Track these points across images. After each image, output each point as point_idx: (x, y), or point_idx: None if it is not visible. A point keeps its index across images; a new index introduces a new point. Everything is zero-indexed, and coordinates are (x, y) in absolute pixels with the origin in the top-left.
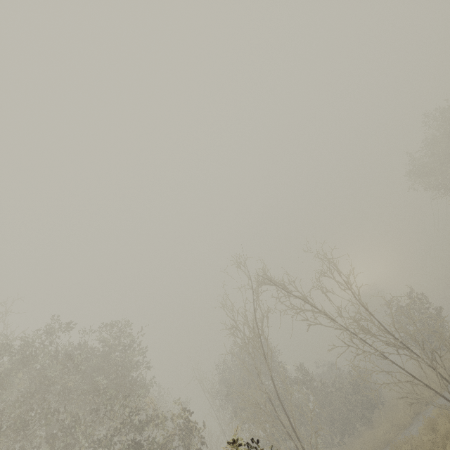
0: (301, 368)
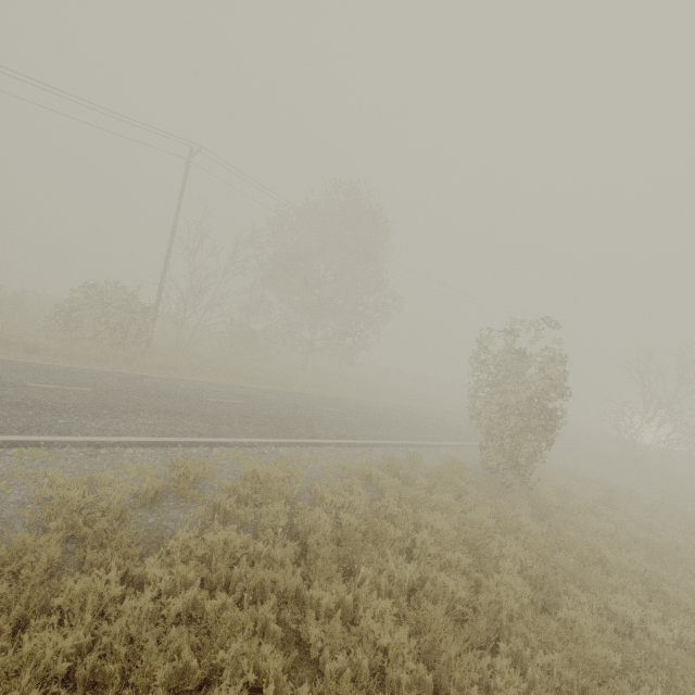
0: None
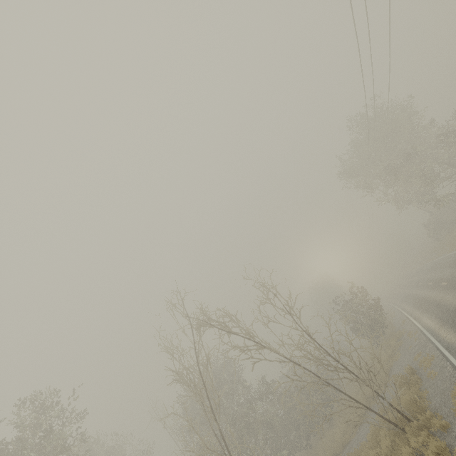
0: (264, 381)
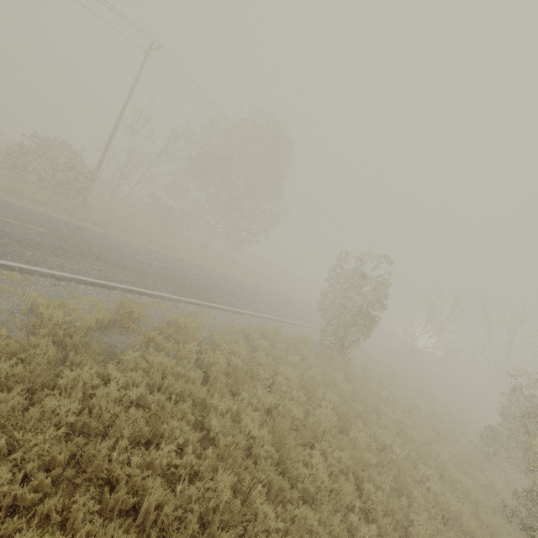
0: None
